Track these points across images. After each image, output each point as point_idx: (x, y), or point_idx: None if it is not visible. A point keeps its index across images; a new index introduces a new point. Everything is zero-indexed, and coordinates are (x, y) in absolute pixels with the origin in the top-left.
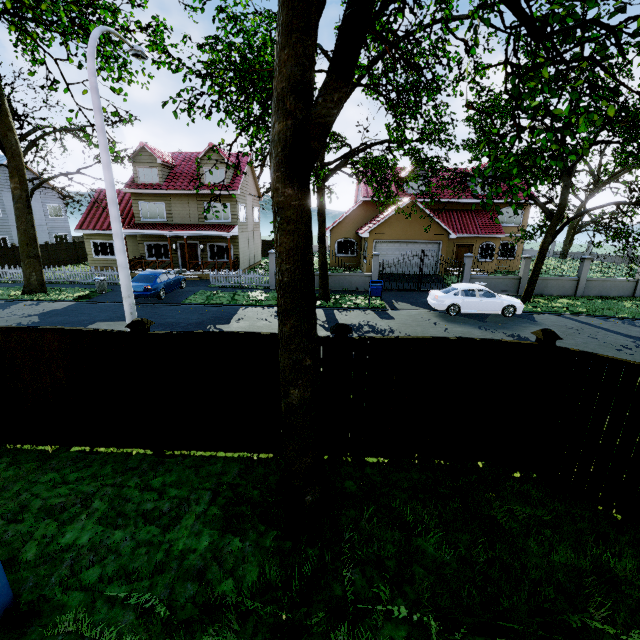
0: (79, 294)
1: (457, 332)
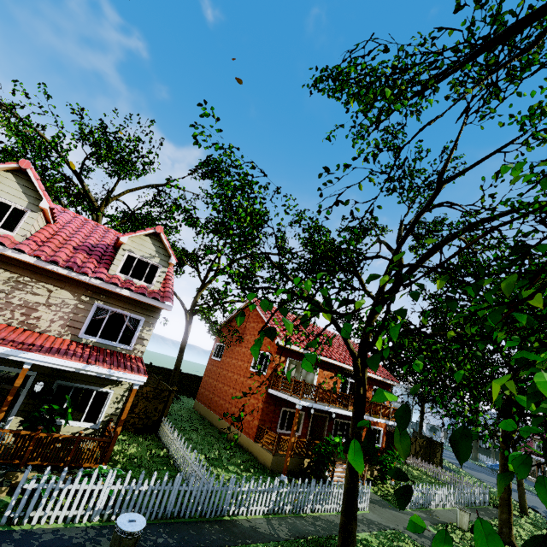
0: (482, 465)
1: (541, 505)
